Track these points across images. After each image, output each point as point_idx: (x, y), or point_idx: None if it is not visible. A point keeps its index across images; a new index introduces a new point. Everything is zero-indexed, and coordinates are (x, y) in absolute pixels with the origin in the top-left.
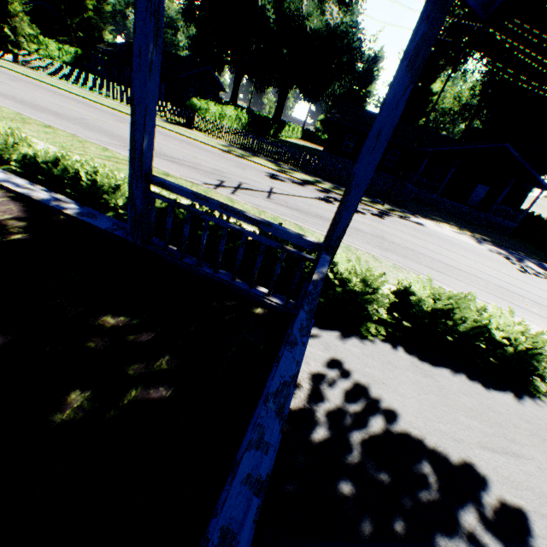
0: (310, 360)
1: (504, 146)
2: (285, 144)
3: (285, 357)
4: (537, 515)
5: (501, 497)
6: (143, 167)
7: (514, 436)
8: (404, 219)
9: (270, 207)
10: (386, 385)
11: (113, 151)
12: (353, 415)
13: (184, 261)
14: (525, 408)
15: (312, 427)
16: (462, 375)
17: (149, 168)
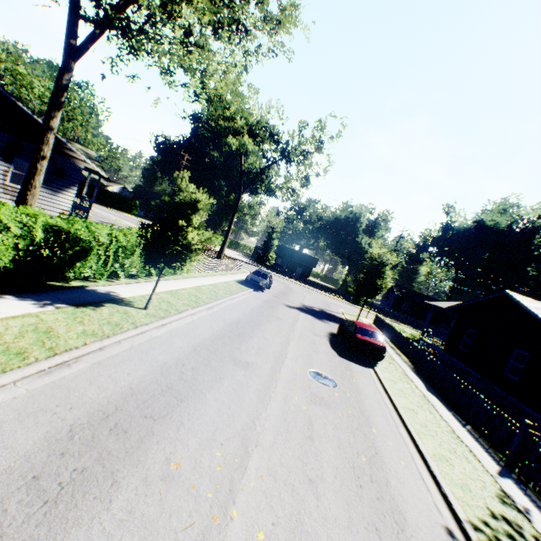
0: None
1: None
2: None
3: None
4: None
5: None
6: None
7: None
8: None
9: None
10: None
11: None
12: None
13: None
14: None
15: None
16: None
17: None
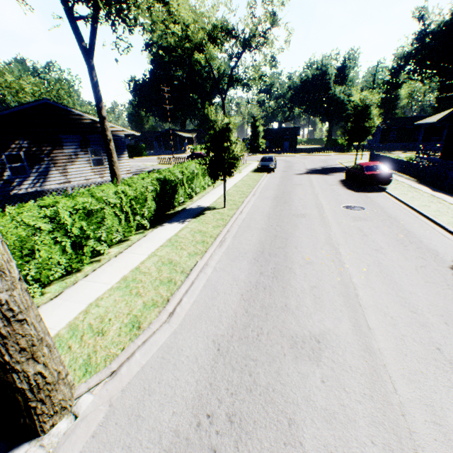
0: None
1: None
2: None
3: None
4: None
5: None
6: None
7: None
8: None
9: None
10: None
11: None
12: None
13: None
14: None
15: None
16: None
17: None
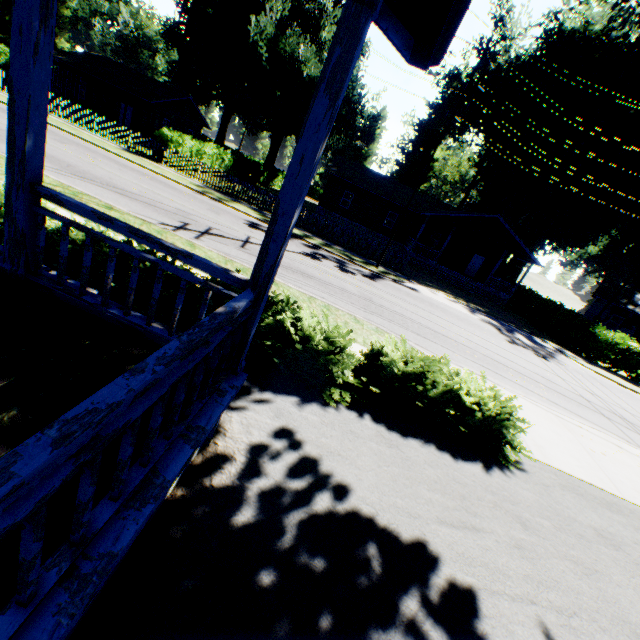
0: (254, 429)
1: (497, 217)
2: (276, 194)
3: (114, 384)
4: (487, 593)
5: (452, 575)
6: (26, 173)
7: (476, 508)
8: (398, 283)
9: (242, 257)
10: (343, 457)
11: None
12: (295, 492)
13: (83, 299)
14: (492, 478)
15: (238, 508)
16: (432, 445)
17: (38, 177)
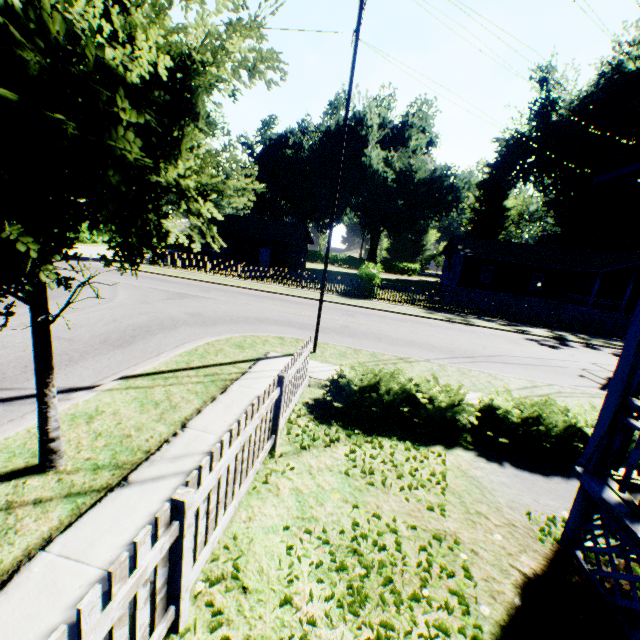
0: None
1: None
2: (400, 285)
3: None
4: None
5: None
6: None
7: None
8: None
9: None
10: None
11: (495, 375)
12: None
13: None
14: None
15: None
16: None
17: None
